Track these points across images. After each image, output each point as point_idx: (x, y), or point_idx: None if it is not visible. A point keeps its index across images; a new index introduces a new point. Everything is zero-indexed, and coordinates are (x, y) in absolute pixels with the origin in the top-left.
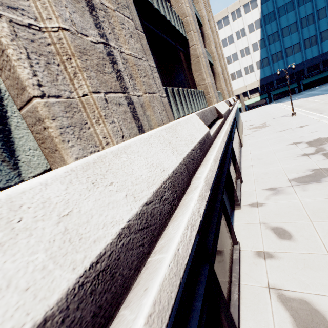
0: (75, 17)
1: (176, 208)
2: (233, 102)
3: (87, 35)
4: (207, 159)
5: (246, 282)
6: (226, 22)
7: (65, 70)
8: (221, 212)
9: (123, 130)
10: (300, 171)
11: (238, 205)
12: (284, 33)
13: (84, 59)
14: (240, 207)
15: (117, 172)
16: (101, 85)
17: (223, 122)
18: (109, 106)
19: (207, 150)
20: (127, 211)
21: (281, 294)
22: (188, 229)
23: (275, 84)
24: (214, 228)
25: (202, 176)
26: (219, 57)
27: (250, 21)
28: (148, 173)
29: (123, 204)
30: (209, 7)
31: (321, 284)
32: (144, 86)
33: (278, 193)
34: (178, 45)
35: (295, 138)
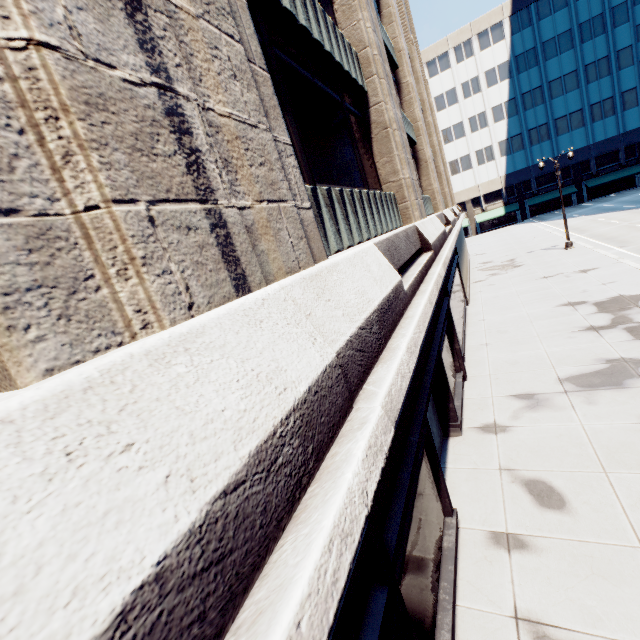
0: (83, 21)
1: (311, 481)
2: (454, 218)
3: (113, 65)
4: (394, 345)
5: (469, 601)
6: (445, 65)
7: (40, 146)
8: (421, 451)
9: (192, 290)
10: (582, 362)
11: (457, 427)
12: (554, 91)
13: (98, 120)
14: (461, 433)
15: (152, 409)
16: (140, 184)
17: (431, 259)
18: (159, 235)
19: (396, 324)
20: (161, 529)
21: (542, 636)
22: (332, 551)
23: (535, 185)
24: (405, 496)
25: (378, 392)
26: (429, 129)
27: (490, 64)
28: (243, 403)
29: (152, 508)
30: (413, 35)
31: (628, 616)
32: (258, 185)
33: (538, 406)
34: (347, 103)
35: (572, 293)
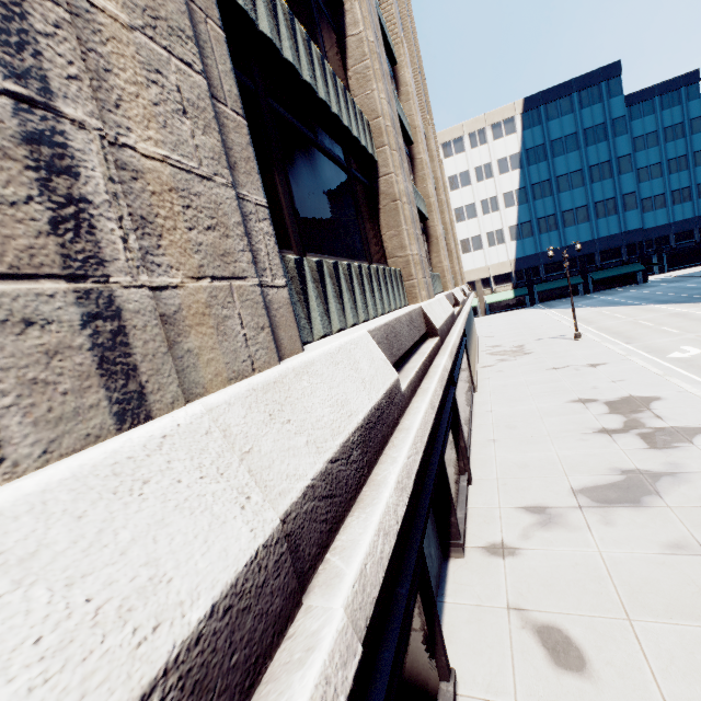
0: None
1: None
2: (463, 298)
3: None
4: (380, 477)
5: None
6: (459, 148)
7: None
8: (413, 598)
9: (7, 434)
10: (596, 470)
11: (459, 547)
12: (561, 185)
13: None
14: (463, 553)
15: None
16: None
17: (437, 346)
18: None
19: (386, 440)
20: None
21: None
22: None
23: (543, 272)
24: (383, 695)
25: (345, 572)
26: (441, 207)
27: (503, 153)
28: None
29: None
30: (430, 116)
31: None
32: (198, 256)
33: (550, 523)
34: (354, 169)
35: (582, 388)
